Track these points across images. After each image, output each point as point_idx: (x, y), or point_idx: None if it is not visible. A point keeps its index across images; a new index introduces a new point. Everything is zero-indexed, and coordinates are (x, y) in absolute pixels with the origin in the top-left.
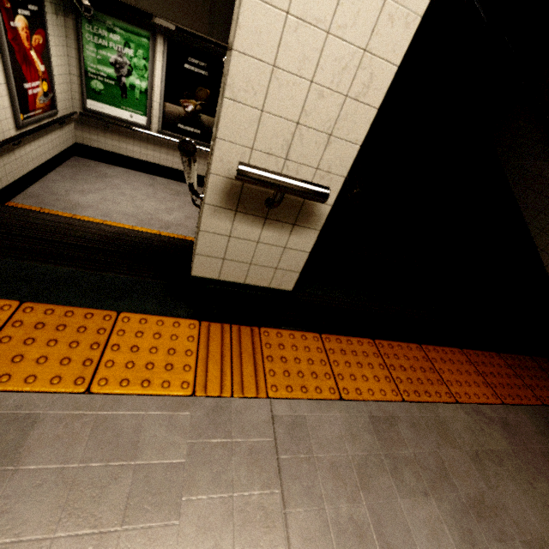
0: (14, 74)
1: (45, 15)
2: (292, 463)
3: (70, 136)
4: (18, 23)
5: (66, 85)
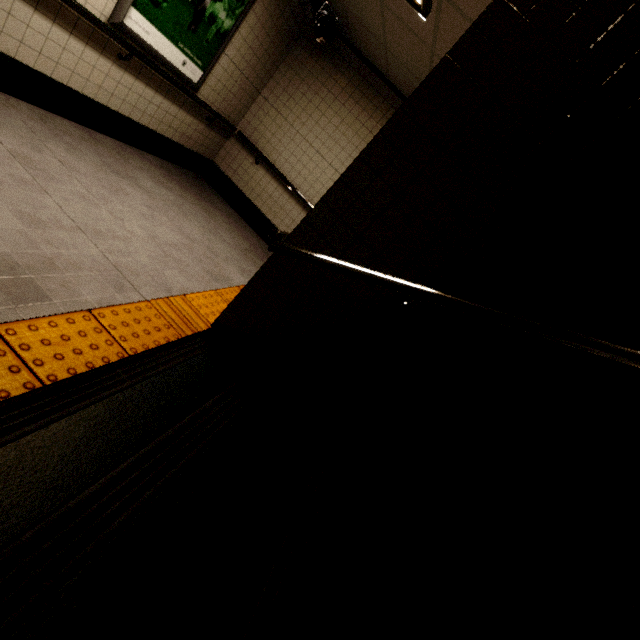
0: None
1: None
2: (110, 271)
3: None
4: None
5: None
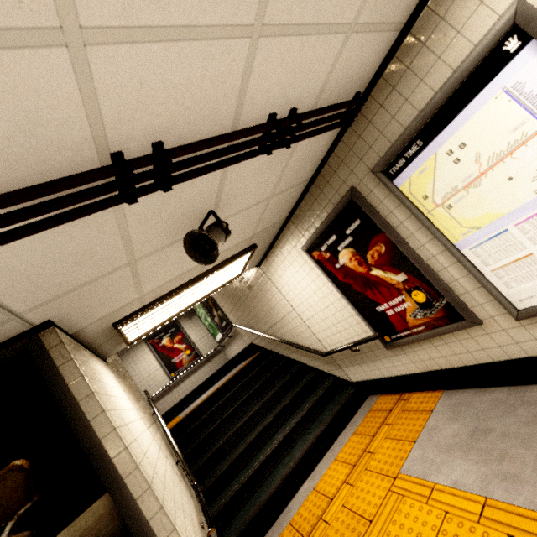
0: (165, 361)
1: (180, 327)
2: None
3: (222, 360)
4: (164, 342)
5: (208, 339)
